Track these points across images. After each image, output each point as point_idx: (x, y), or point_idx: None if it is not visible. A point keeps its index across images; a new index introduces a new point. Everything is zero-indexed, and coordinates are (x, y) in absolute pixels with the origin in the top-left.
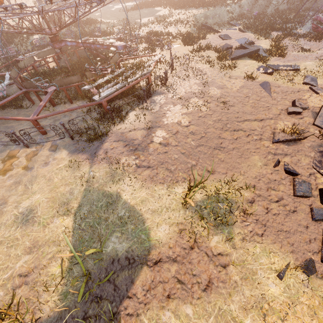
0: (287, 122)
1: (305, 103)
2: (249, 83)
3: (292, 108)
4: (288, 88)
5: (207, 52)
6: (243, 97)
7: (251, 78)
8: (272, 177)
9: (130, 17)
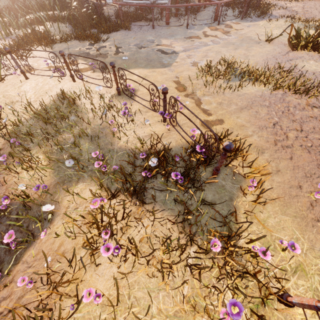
0: None
1: None
2: None
3: None
4: None
5: None
6: None
7: None
8: None
9: None
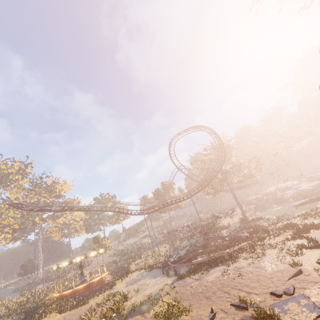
0: (260, 298)
1: (300, 292)
2: (290, 268)
3: (275, 290)
4: (314, 278)
5: (297, 241)
6: (267, 277)
7: (290, 265)
8: (203, 317)
9: (290, 212)
